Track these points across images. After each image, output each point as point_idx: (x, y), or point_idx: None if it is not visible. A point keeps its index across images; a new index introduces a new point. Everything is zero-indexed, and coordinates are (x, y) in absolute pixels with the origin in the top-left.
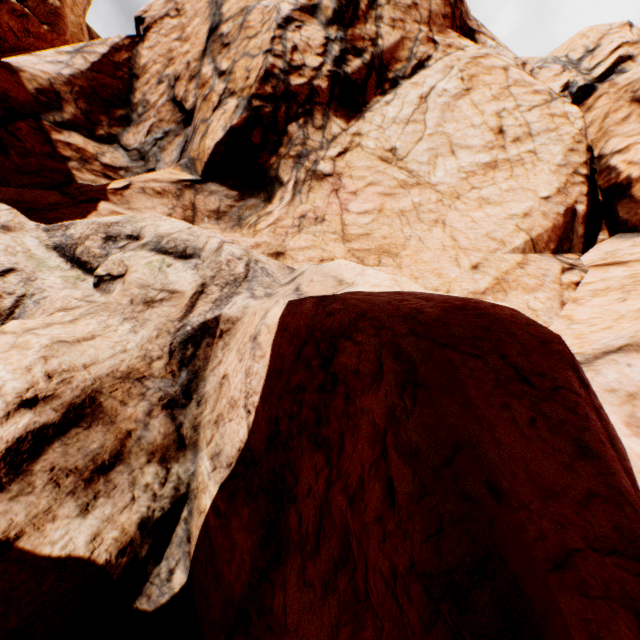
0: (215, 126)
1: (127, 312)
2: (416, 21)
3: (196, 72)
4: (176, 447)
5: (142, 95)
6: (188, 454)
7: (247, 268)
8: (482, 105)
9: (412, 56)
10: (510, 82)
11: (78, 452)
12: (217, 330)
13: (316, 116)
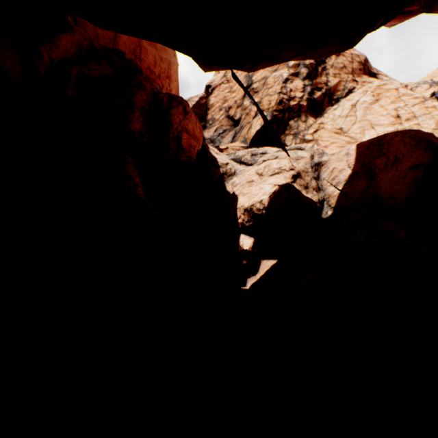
0: (255, 124)
1: (292, 161)
2: (345, 73)
3: (240, 104)
4: (317, 189)
5: (211, 116)
6: (321, 192)
7: (322, 151)
8: (386, 106)
9: (345, 88)
10: (400, 95)
11: (301, 182)
12: (320, 164)
13: (302, 117)
